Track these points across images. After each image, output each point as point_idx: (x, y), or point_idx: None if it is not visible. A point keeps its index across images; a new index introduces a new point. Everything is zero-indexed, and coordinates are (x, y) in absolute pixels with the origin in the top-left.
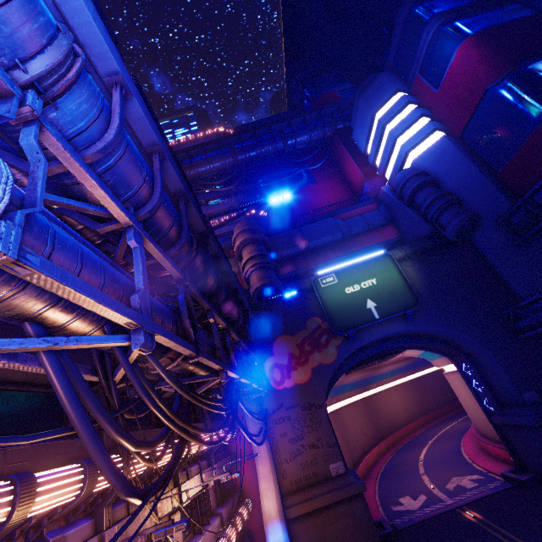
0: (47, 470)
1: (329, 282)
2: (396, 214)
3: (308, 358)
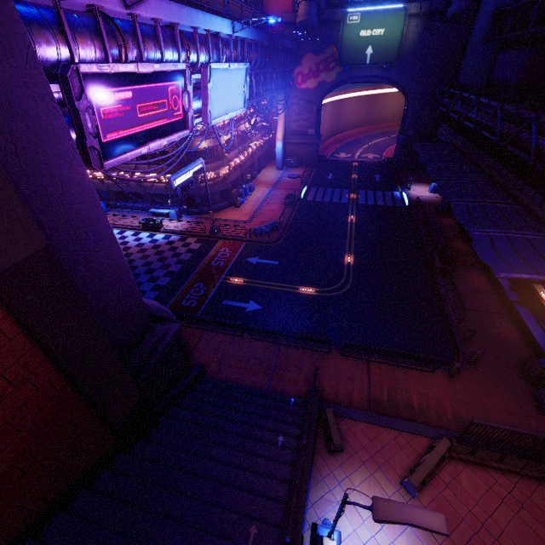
0: None
1: (354, 21)
2: None
3: (319, 75)
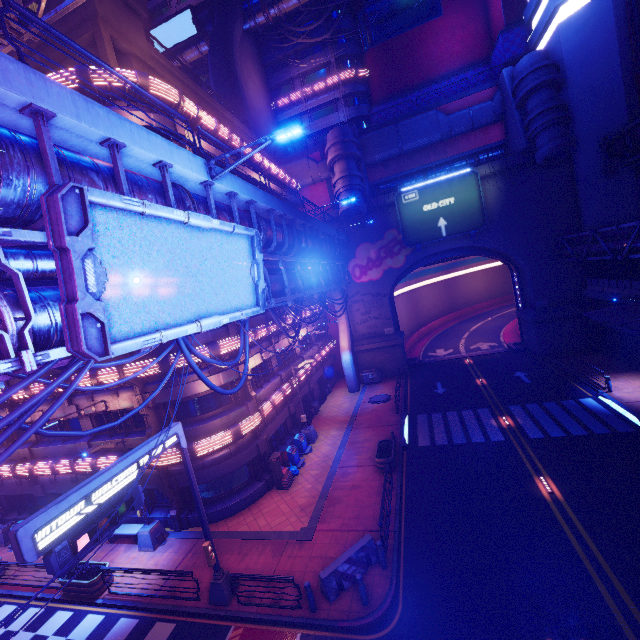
0: (255, 326)
1: (411, 199)
2: (507, 113)
3: (382, 263)
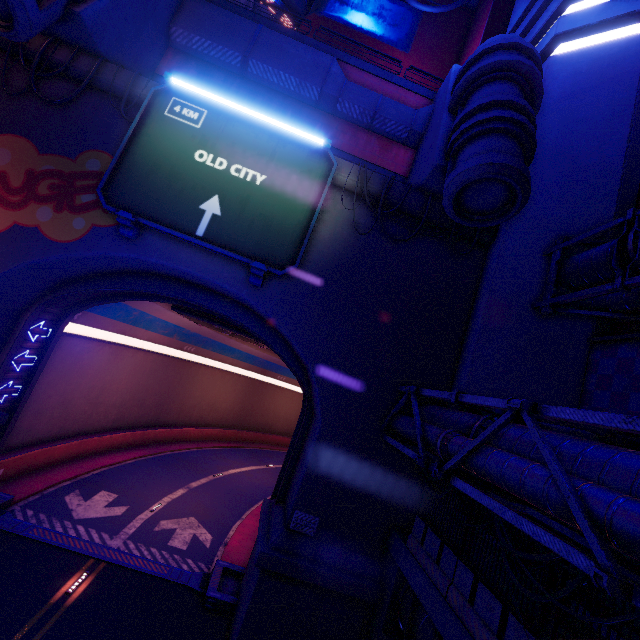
0: None
1: (185, 117)
2: (430, 129)
3: (26, 204)
